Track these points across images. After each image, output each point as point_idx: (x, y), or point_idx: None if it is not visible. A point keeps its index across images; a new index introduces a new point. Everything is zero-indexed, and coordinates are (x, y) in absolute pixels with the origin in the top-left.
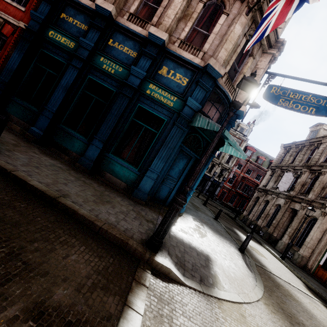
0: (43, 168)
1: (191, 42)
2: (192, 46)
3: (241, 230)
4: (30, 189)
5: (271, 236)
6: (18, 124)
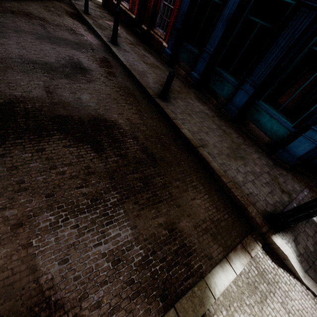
0: (193, 116)
1: None
2: None
3: None
4: (181, 136)
5: None
6: (183, 69)
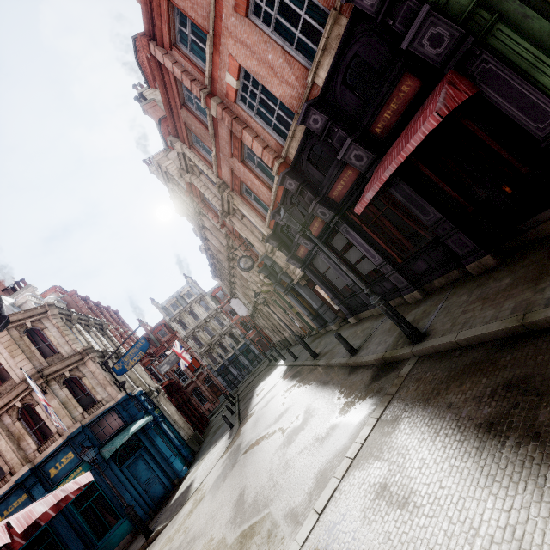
0: None
1: (42, 435)
2: (47, 440)
3: (267, 375)
4: None
5: (287, 339)
6: None
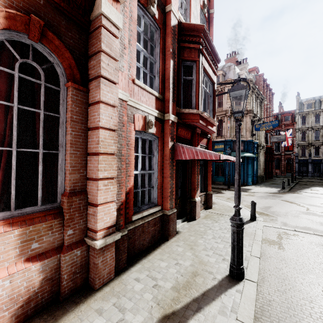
0: None
1: (219, 133)
2: (219, 136)
3: None
4: None
5: None
6: None
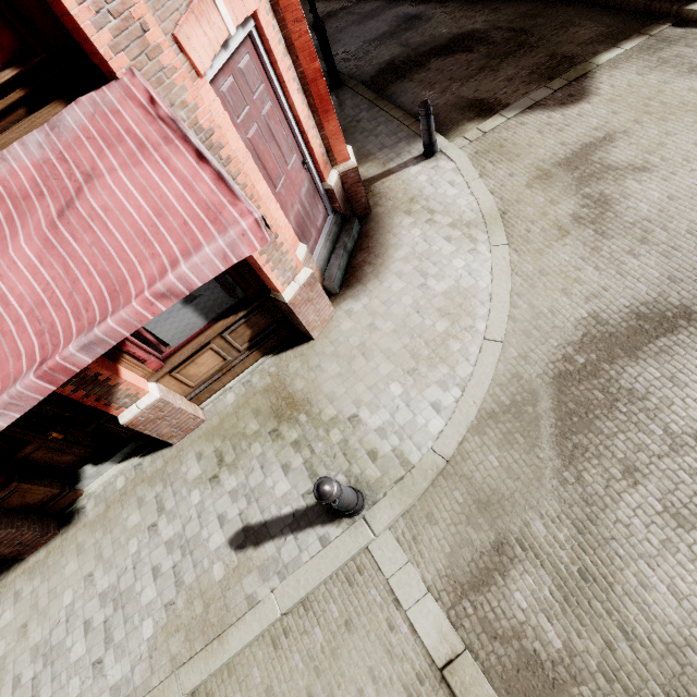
0: None
1: None
2: None
3: None
4: None
5: None
6: None
